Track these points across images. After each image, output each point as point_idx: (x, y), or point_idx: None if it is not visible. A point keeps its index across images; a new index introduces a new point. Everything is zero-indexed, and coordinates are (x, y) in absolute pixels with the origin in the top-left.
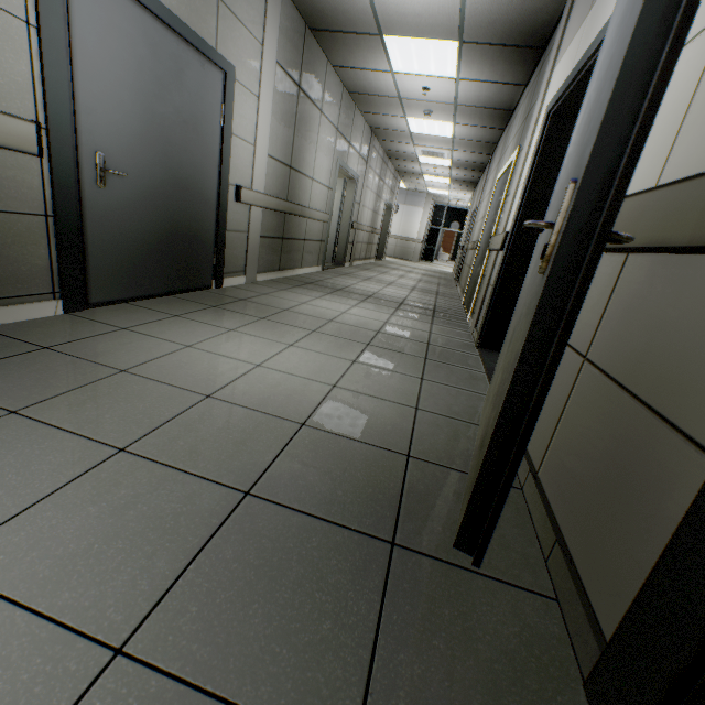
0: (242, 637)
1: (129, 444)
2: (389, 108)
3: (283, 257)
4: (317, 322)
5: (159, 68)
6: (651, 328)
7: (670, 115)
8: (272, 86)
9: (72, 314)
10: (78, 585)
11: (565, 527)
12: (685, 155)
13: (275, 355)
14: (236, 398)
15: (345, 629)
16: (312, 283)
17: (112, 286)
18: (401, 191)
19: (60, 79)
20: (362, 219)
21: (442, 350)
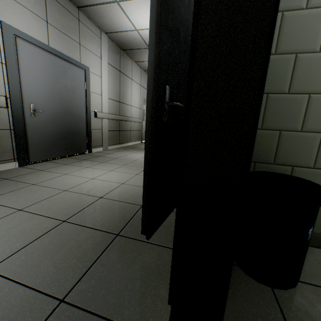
0: (38, 265)
1: (24, 208)
2: None
3: (121, 138)
4: (128, 161)
5: (56, 72)
6: None
7: None
8: (107, 72)
9: (22, 167)
10: None
11: None
12: None
13: (102, 174)
14: (77, 190)
15: (81, 262)
16: (133, 148)
17: (40, 155)
18: None
19: (14, 80)
20: None
21: None
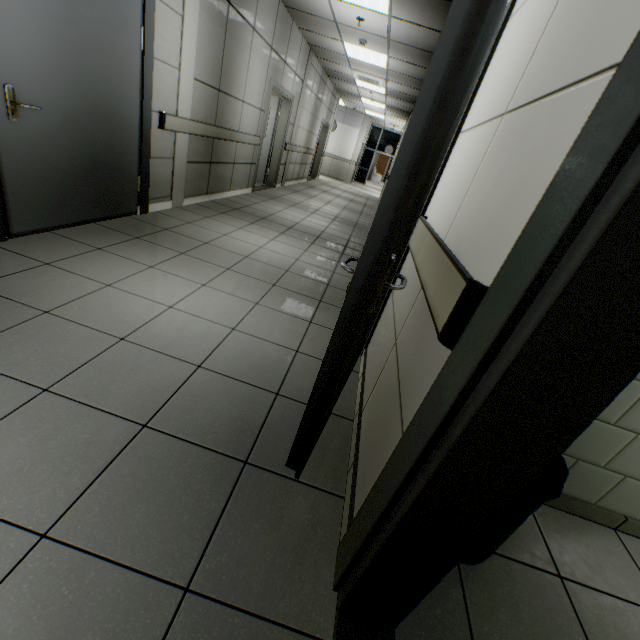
0: (129, 525)
1: (52, 385)
2: (326, 30)
3: (211, 181)
4: (234, 258)
5: None
6: (415, 342)
7: (468, 177)
8: (198, 3)
9: None
10: (14, 495)
11: (360, 454)
12: (460, 221)
13: (188, 296)
14: (146, 341)
15: (198, 519)
16: (238, 209)
17: (34, 217)
18: (340, 108)
19: None
20: (296, 140)
21: (337, 292)
